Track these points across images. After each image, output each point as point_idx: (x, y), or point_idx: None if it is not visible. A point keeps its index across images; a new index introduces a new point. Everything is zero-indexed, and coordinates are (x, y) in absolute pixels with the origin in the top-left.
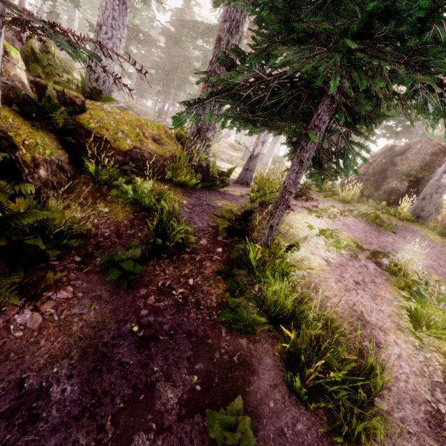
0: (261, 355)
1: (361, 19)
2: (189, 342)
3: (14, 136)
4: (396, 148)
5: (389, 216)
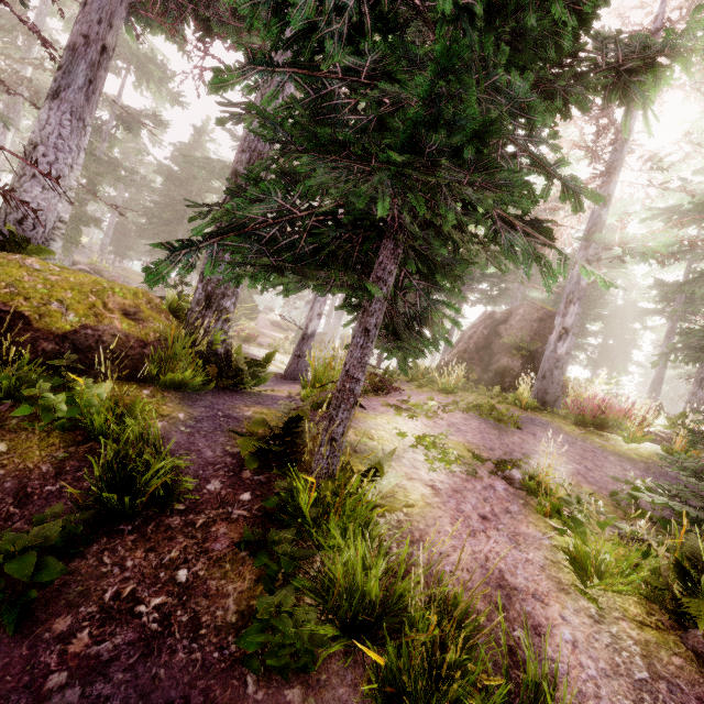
0: None
1: (404, 129)
2: None
3: None
4: (497, 314)
5: (508, 406)
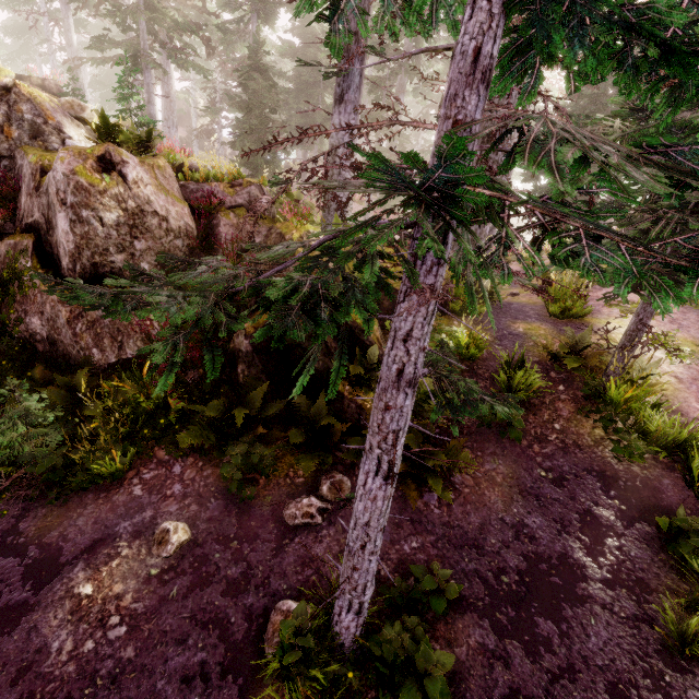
0: (658, 477)
1: None
2: (593, 477)
3: (360, 323)
4: None
5: None
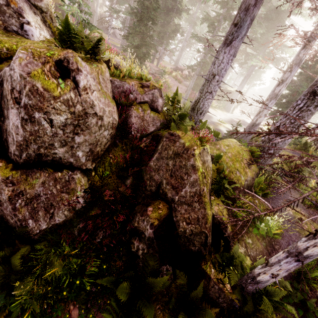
0: None
1: None
2: None
3: (224, 219)
4: None
5: None
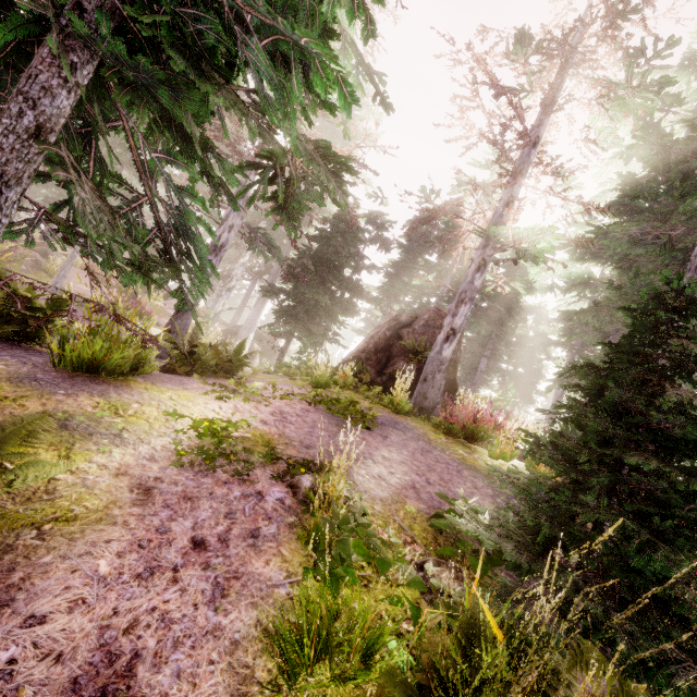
0: None
1: None
2: None
3: None
4: (402, 317)
5: (381, 407)
